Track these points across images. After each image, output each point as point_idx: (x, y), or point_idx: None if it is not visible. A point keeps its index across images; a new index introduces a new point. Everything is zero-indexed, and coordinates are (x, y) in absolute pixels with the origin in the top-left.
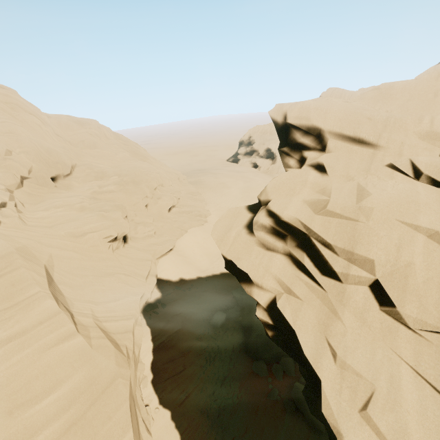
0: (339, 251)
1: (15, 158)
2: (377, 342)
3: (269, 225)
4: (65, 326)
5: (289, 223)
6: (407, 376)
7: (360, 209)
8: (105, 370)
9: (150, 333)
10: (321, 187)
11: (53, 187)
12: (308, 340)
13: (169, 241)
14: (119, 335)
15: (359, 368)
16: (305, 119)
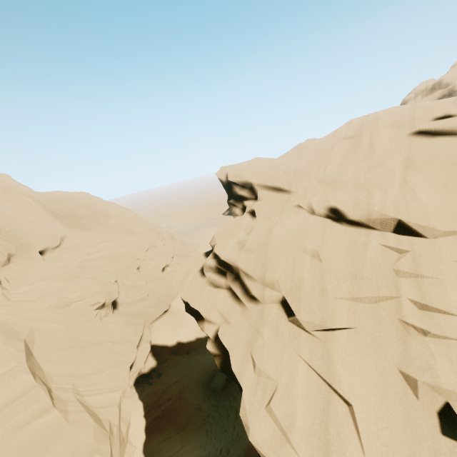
0: (257, 277)
1: (4, 237)
2: (286, 348)
3: (214, 265)
4: (40, 401)
5: (225, 261)
6: (302, 370)
7: (268, 241)
8: (81, 446)
9: (143, 408)
10: (250, 228)
11: (41, 260)
12: (237, 358)
13: (163, 302)
14: (102, 410)
15: (269, 372)
16: (240, 176)
